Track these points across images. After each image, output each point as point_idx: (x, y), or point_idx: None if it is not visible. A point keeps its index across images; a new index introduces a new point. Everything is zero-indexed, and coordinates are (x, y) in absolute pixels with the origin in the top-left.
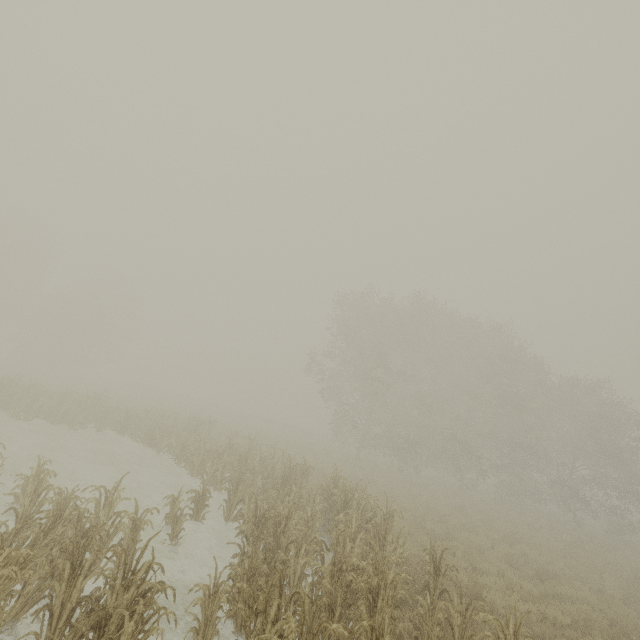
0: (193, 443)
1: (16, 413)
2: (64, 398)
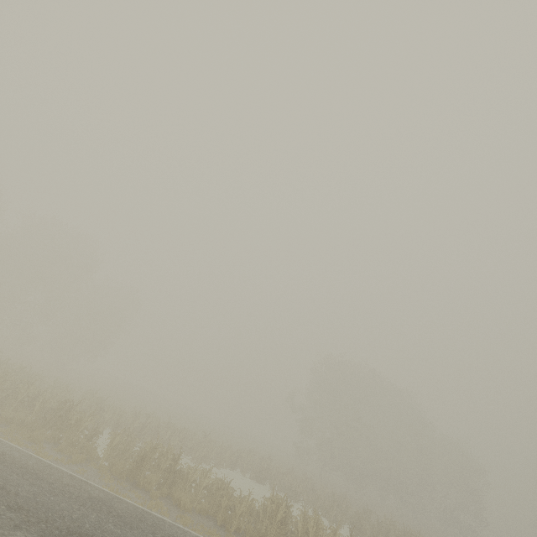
0: (298, 487)
1: (194, 458)
2: (189, 436)
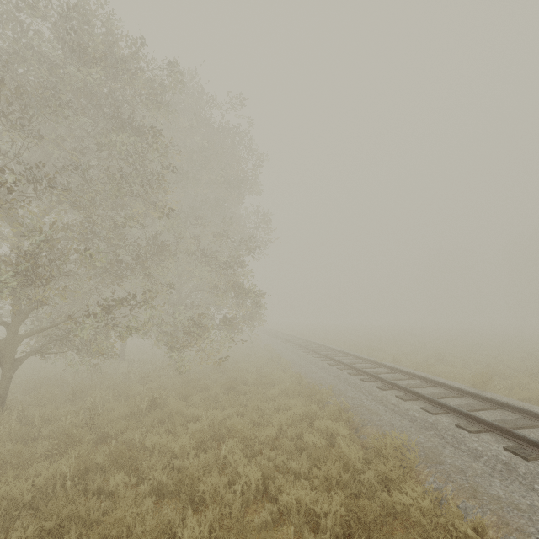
0: None
1: None
2: None
